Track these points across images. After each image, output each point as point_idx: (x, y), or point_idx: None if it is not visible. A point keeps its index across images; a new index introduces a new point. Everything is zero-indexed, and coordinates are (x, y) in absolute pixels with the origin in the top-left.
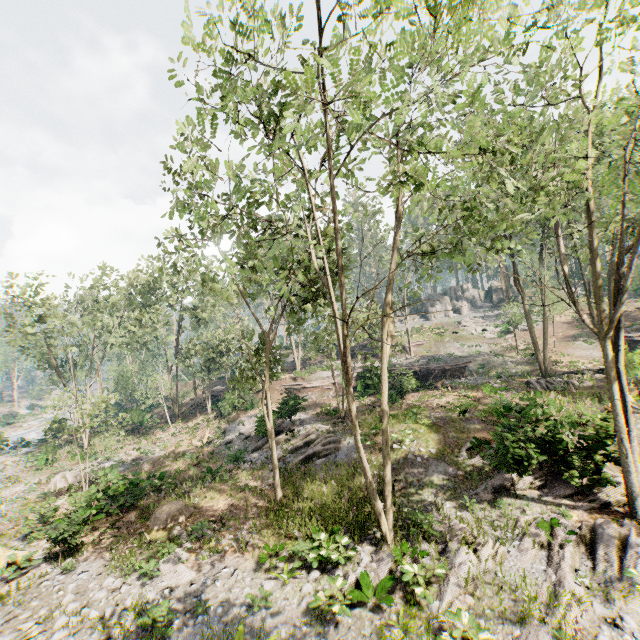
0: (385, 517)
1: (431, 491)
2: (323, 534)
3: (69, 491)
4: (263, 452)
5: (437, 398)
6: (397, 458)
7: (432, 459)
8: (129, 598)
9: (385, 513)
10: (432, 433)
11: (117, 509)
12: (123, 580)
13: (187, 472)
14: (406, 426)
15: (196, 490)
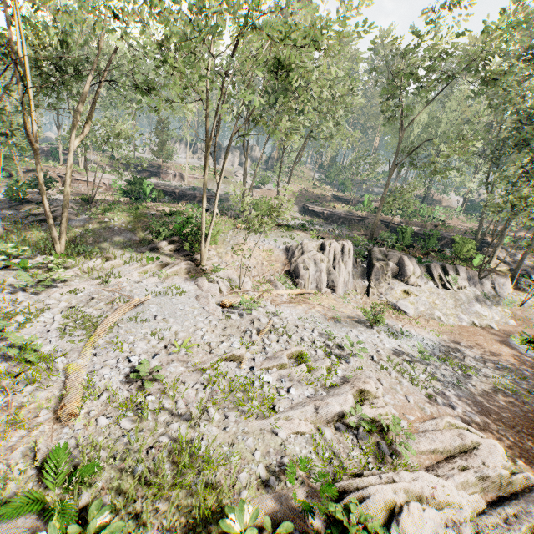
0: (59, 242)
1: (116, 245)
2: (12, 244)
3: None
4: (10, 212)
5: (168, 207)
6: (106, 227)
7: (127, 231)
8: None
9: (59, 239)
10: (138, 219)
11: None
12: None
13: None
14: (125, 213)
15: None
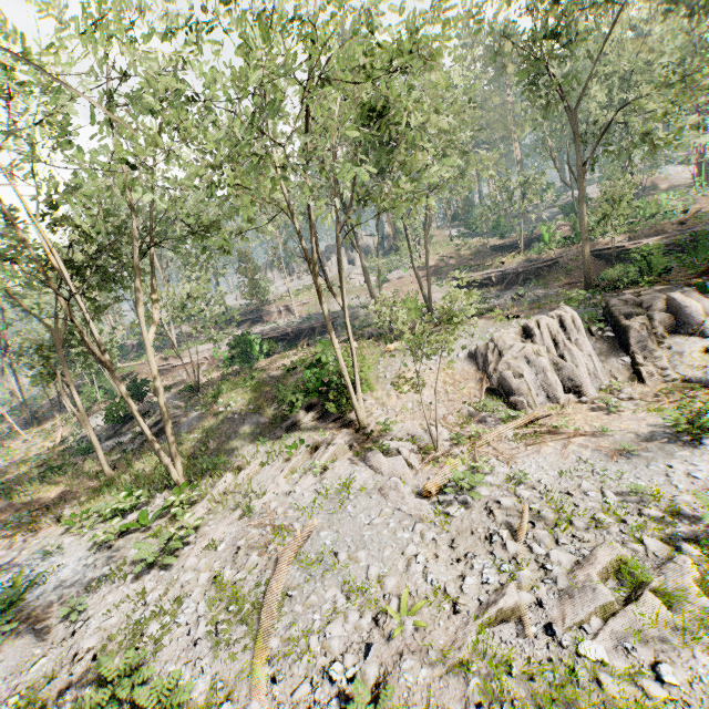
0: (175, 468)
1: (243, 439)
2: (124, 493)
3: None
4: (116, 438)
5: (288, 358)
6: (223, 419)
7: (250, 414)
8: None
9: (174, 465)
10: (257, 392)
11: None
12: None
13: (30, 475)
14: (240, 390)
15: (34, 488)
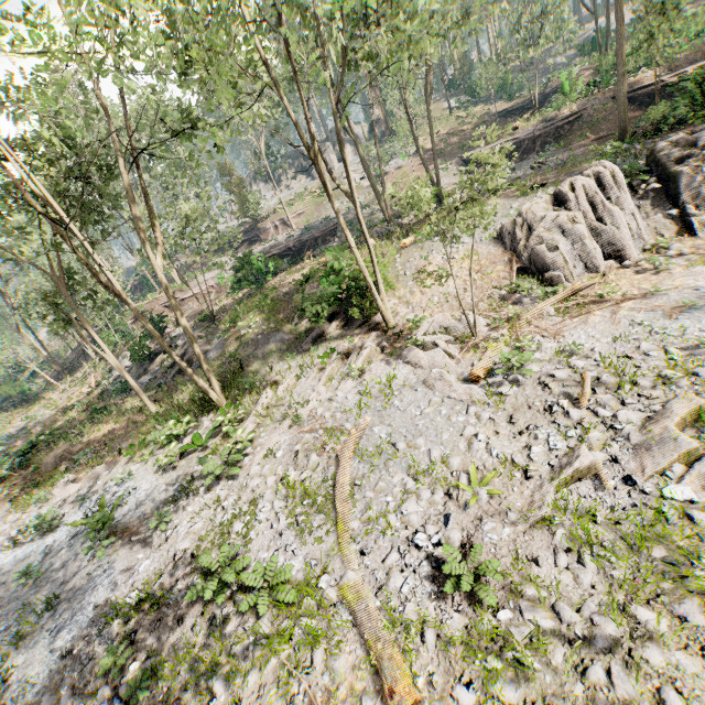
0: (214, 392)
1: (271, 358)
2: (172, 421)
3: None
4: (148, 376)
5: (297, 273)
6: (247, 341)
7: (272, 333)
8: (28, 519)
9: (213, 389)
10: (275, 310)
11: (10, 472)
12: (24, 512)
13: (79, 419)
14: (257, 311)
15: (86, 430)
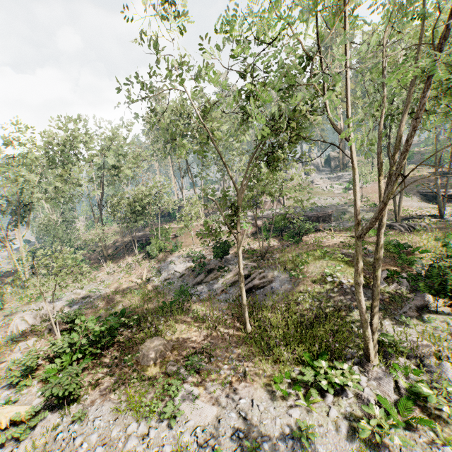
0: (372, 344)
1: (367, 312)
2: (322, 362)
3: (34, 332)
4: (203, 286)
5: (329, 238)
6: (331, 288)
7: None
8: (167, 445)
9: (372, 341)
10: (351, 267)
11: (98, 349)
12: (147, 424)
13: (142, 307)
14: (326, 262)
15: (162, 323)
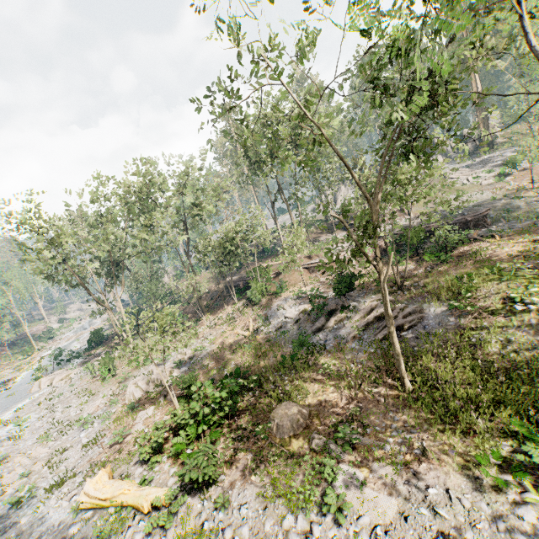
0: None
1: None
2: None
3: (149, 399)
4: (326, 333)
5: (496, 249)
6: (524, 320)
7: None
8: None
9: None
10: None
11: (222, 418)
12: (306, 517)
13: (258, 364)
14: (505, 283)
15: (287, 383)
